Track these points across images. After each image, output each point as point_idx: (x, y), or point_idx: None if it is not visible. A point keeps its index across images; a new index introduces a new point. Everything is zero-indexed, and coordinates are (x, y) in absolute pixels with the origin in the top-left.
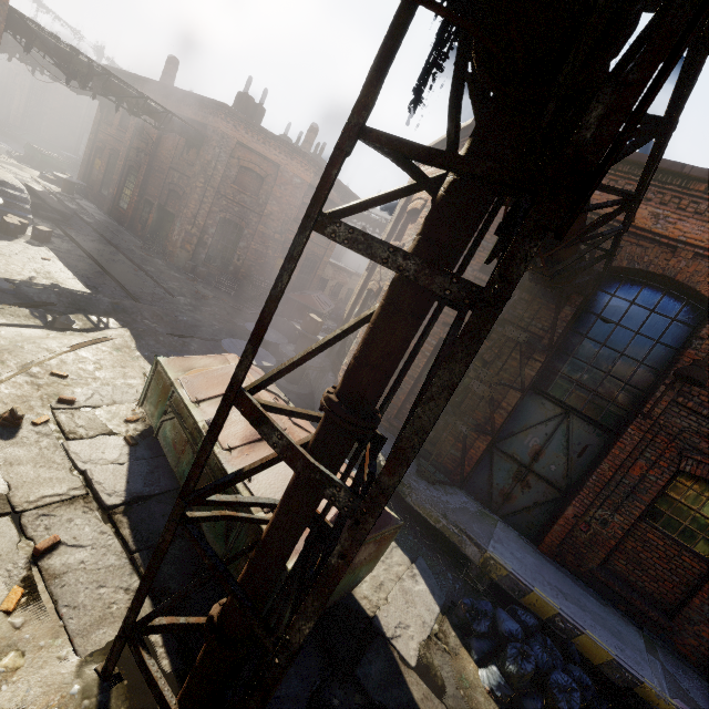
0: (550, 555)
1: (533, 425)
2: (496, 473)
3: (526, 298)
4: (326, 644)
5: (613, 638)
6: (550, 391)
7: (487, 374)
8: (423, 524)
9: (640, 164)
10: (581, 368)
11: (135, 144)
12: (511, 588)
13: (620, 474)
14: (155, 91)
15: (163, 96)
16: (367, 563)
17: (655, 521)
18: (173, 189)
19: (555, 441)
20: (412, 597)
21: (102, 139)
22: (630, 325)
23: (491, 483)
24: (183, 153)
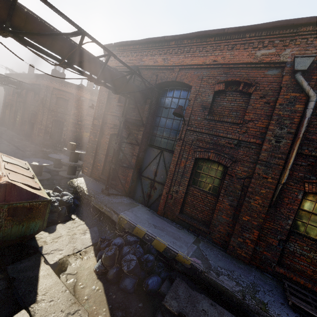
0: (161, 215)
1: (151, 161)
2: (144, 187)
3: (133, 107)
4: (0, 259)
5: (172, 239)
6: (154, 144)
7: (116, 139)
8: (106, 214)
9: (154, 42)
10: (162, 130)
11: (18, 100)
12: (129, 228)
13: (177, 168)
14: (22, 77)
15: (25, 78)
16: (32, 221)
17: (195, 185)
18: (32, 113)
19: (160, 165)
20: (76, 240)
21: (7, 101)
22: (174, 106)
23: (142, 192)
24: (34, 98)
